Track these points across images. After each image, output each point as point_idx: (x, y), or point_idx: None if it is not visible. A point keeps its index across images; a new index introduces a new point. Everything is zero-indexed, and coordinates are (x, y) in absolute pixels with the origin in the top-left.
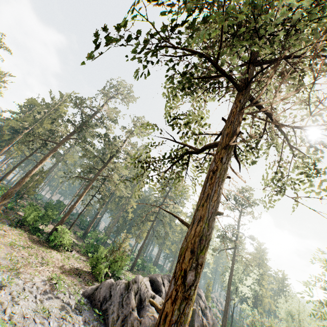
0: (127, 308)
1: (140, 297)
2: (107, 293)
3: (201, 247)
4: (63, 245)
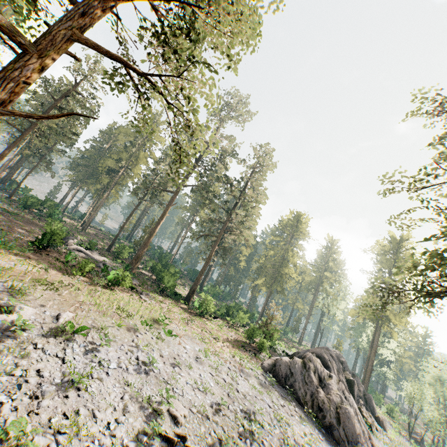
0: (312, 386)
1: (318, 375)
2: (287, 370)
3: None
4: (209, 312)
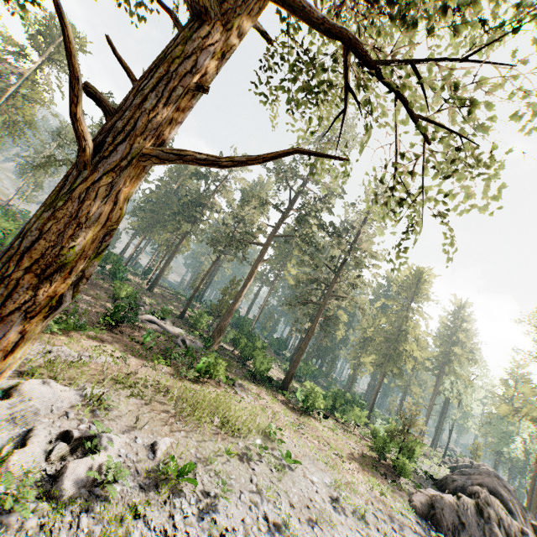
0: None
1: (504, 530)
2: (454, 517)
3: None
4: (316, 409)
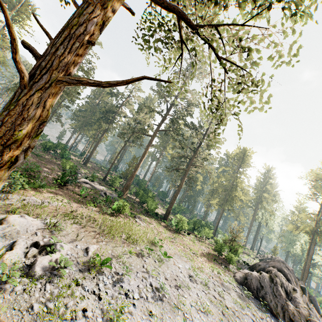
0: (281, 298)
1: (284, 289)
2: (257, 283)
3: None
4: (183, 229)
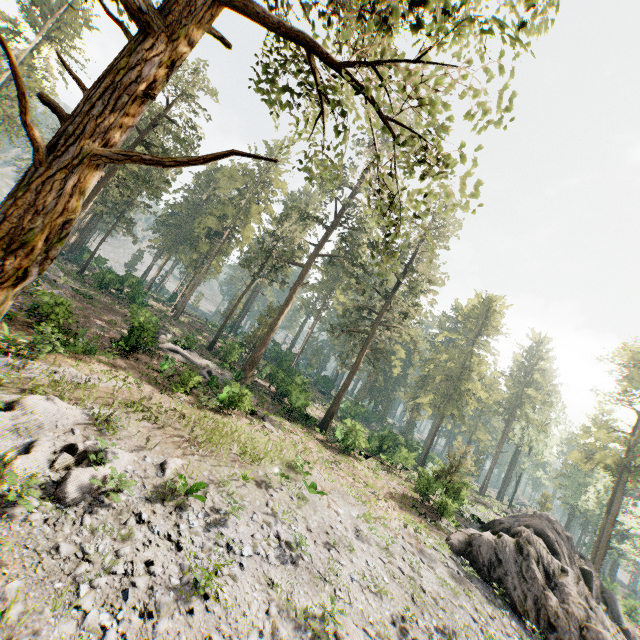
0: (534, 585)
1: (543, 568)
2: (491, 554)
3: None
4: (357, 449)
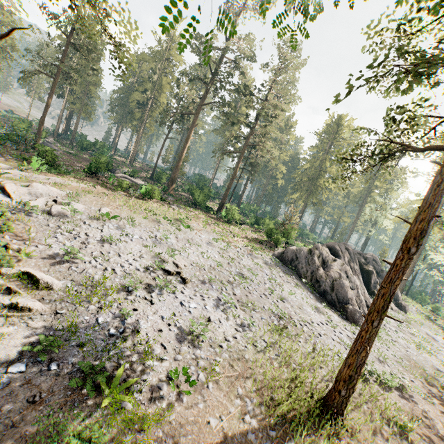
0: (313, 266)
1: (322, 260)
2: (293, 256)
3: (420, 236)
4: (235, 220)
